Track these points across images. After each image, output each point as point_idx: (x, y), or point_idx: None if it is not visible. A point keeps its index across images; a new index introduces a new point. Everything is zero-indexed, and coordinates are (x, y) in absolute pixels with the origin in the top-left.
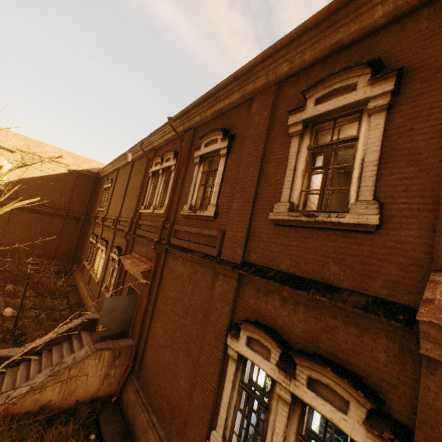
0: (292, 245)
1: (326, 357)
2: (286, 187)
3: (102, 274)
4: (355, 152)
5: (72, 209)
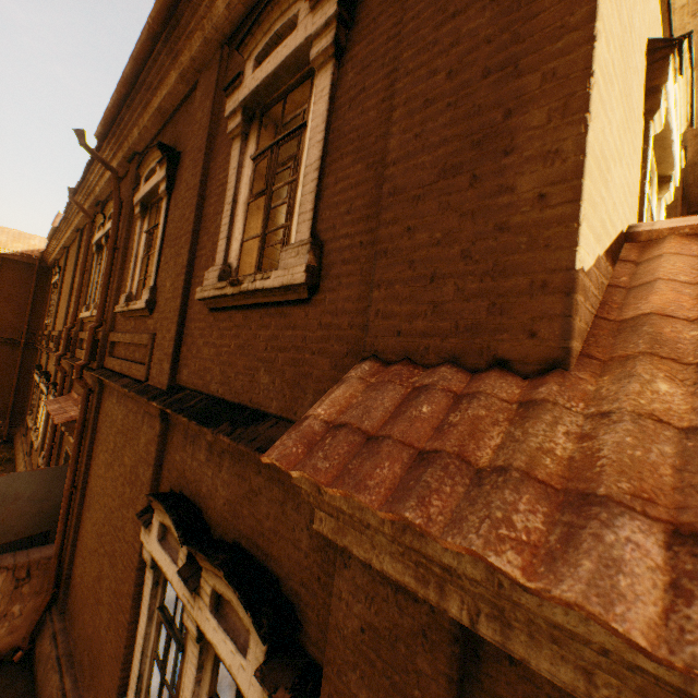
0: (225, 344)
1: (246, 548)
2: (222, 237)
3: (42, 435)
4: (302, 152)
5: None
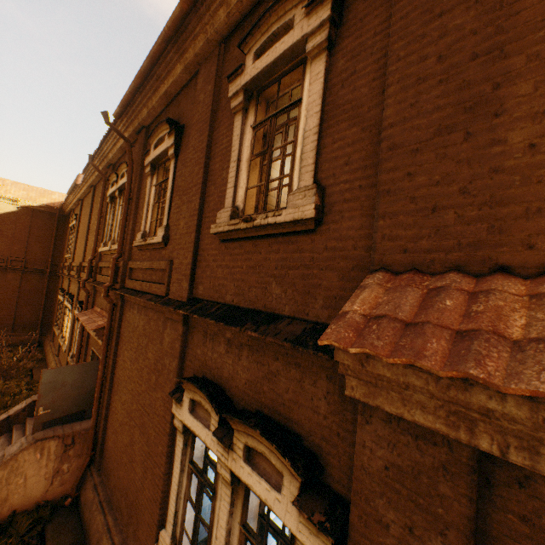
0: (237, 266)
1: (268, 415)
2: (230, 186)
3: (69, 340)
4: (299, 120)
5: (31, 260)
